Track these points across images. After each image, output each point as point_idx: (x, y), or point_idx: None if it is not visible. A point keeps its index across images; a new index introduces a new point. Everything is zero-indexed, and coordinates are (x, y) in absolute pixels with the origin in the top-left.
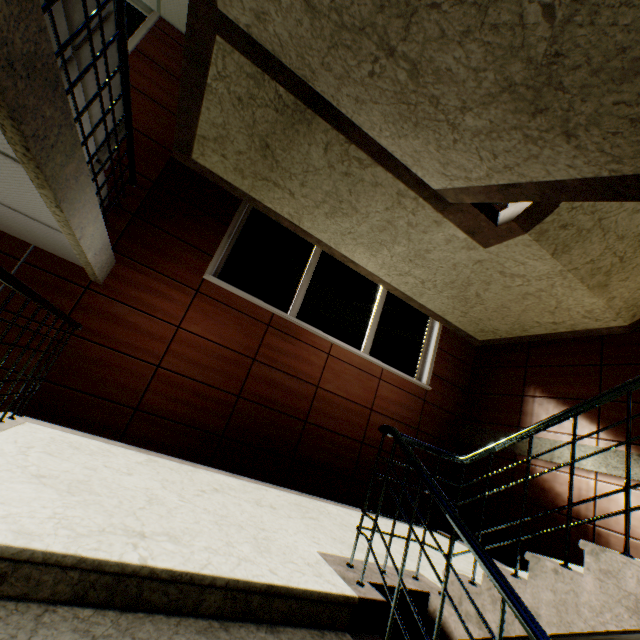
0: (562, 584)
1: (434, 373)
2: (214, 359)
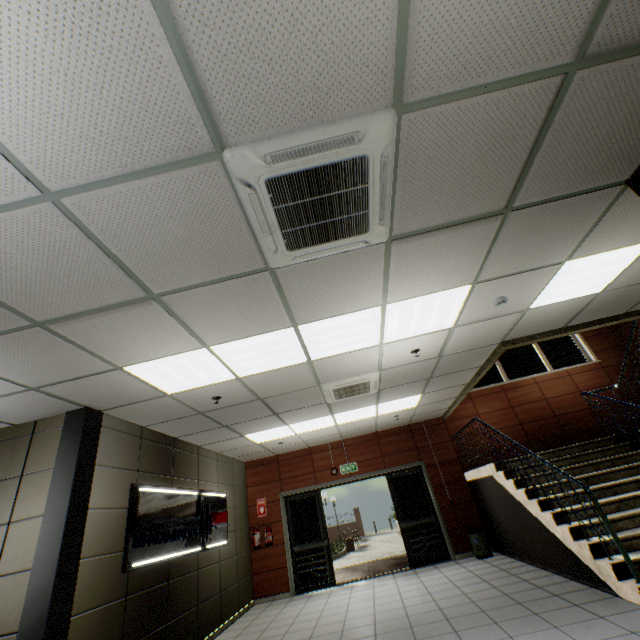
0: None
1: (594, 351)
2: (498, 417)
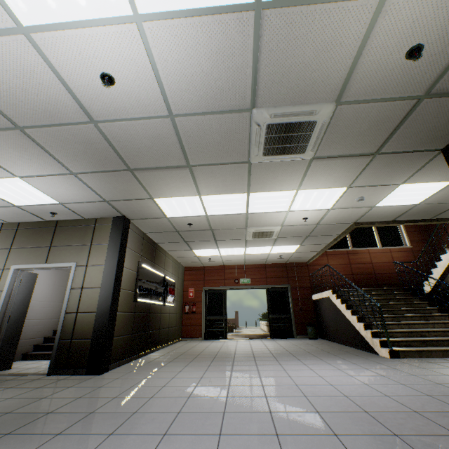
0: (436, 270)
1: (410, 241)
2: (340, 268)
